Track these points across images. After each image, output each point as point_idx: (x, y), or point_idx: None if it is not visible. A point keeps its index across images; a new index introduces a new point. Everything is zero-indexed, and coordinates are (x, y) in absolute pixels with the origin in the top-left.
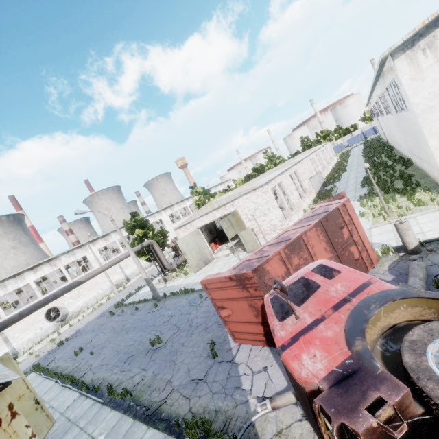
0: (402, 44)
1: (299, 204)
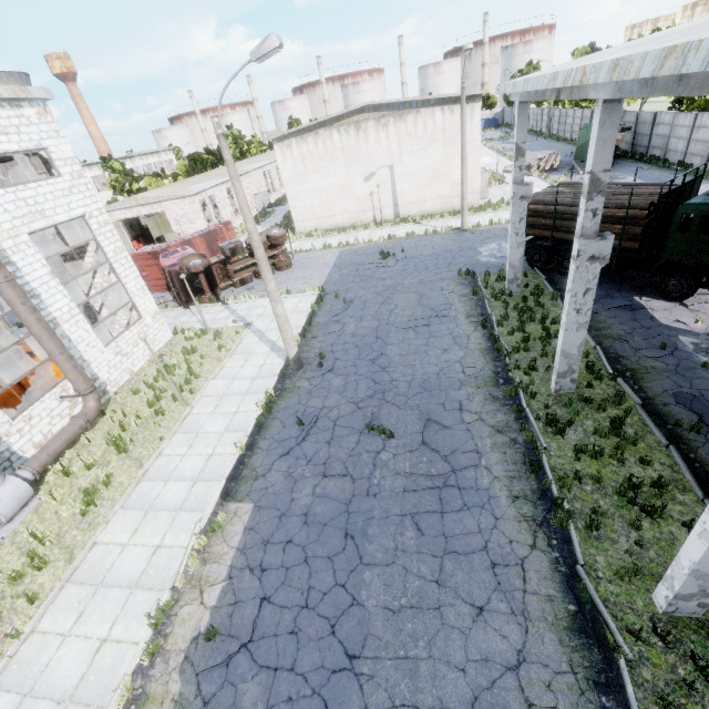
0: (278, 138)
1: (231, 220)
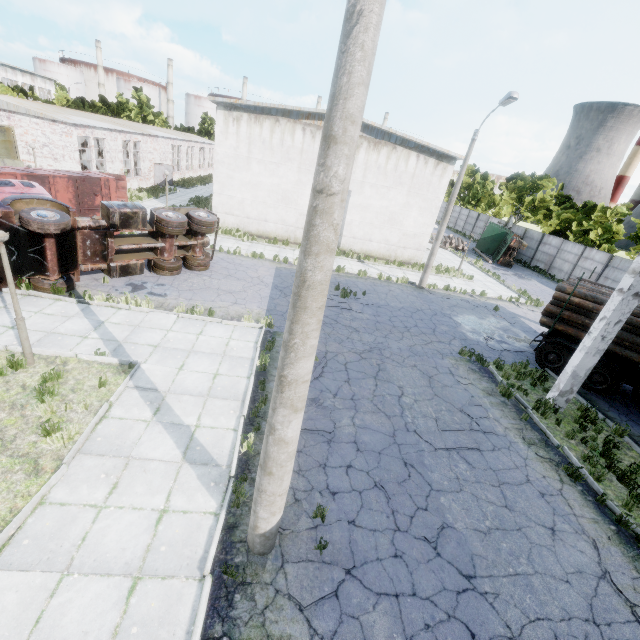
0: (226, 104)
1: None
